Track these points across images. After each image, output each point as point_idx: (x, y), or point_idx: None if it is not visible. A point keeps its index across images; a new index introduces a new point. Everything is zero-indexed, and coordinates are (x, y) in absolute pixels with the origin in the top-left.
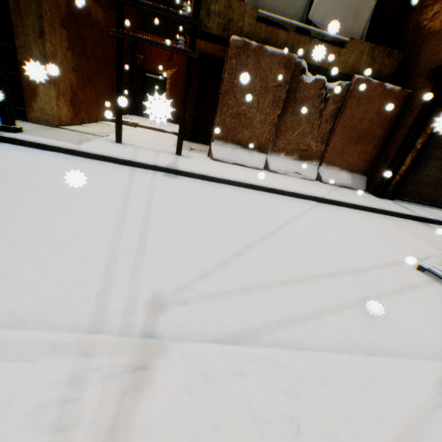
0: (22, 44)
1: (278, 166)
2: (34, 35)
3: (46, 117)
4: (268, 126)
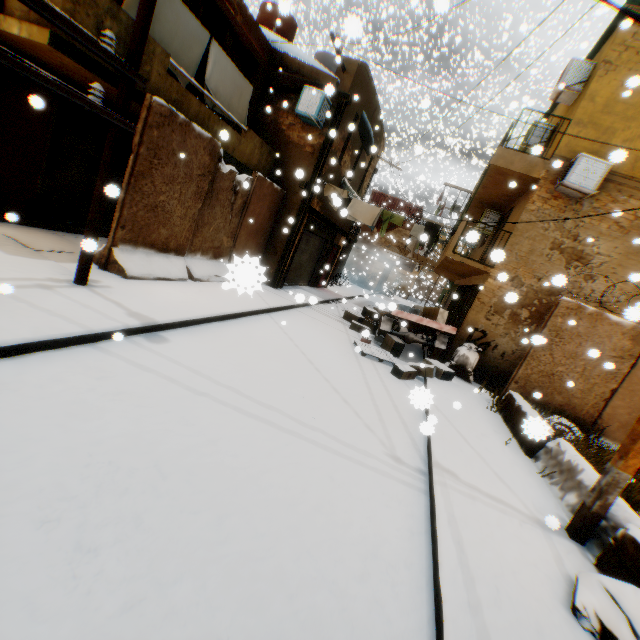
0: None
1: (201, 271)
2: None
3: None
4: (188, 222)
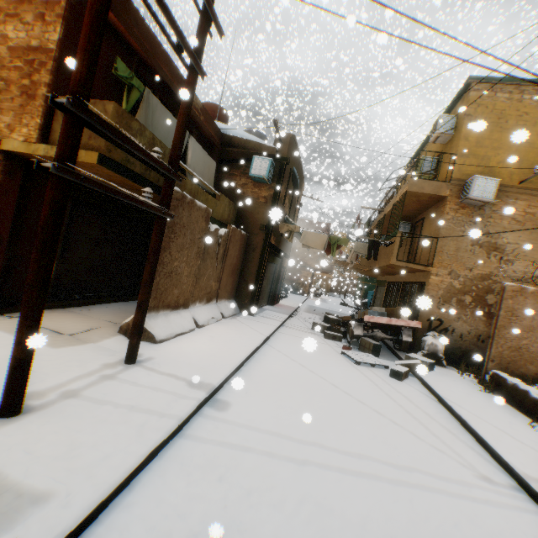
0: None
1: (202, 317)
2: None
3: None
4: (192, 278)
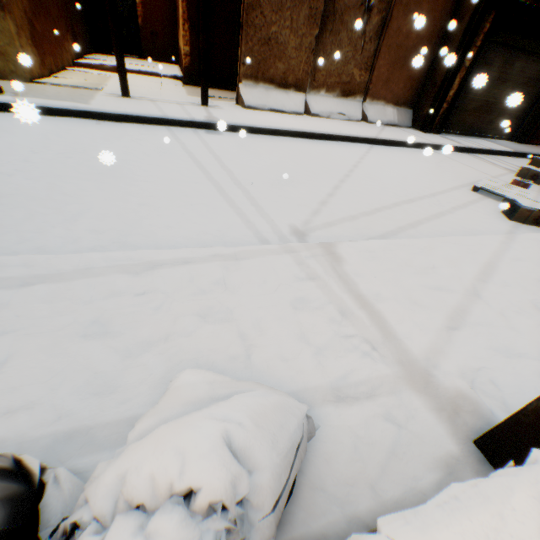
0: None
1: (320, 107)
2: None
3: (13, 68)
4: (305, 54)
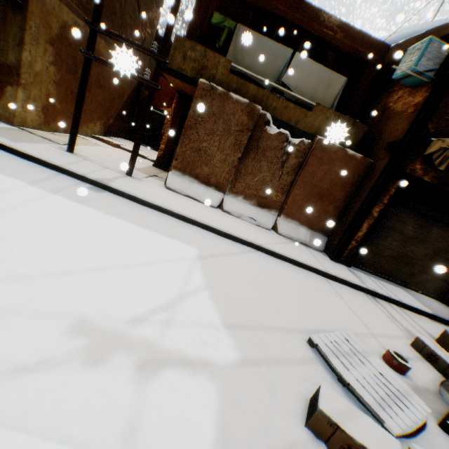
0: (1, 48)
1: (233, 207)
2: (14, 43)
3: (8, 115)
4: (228, 166)
